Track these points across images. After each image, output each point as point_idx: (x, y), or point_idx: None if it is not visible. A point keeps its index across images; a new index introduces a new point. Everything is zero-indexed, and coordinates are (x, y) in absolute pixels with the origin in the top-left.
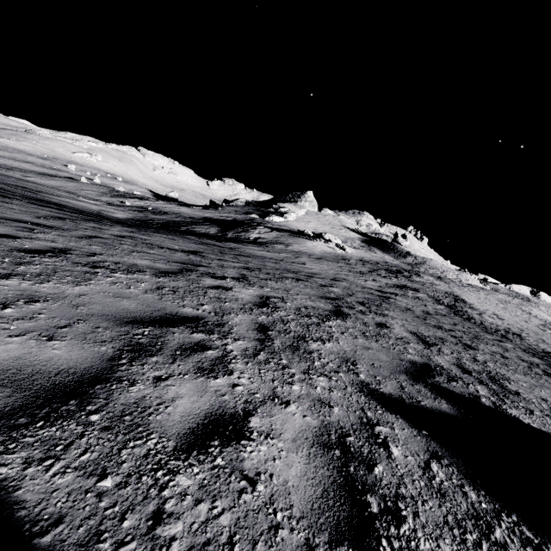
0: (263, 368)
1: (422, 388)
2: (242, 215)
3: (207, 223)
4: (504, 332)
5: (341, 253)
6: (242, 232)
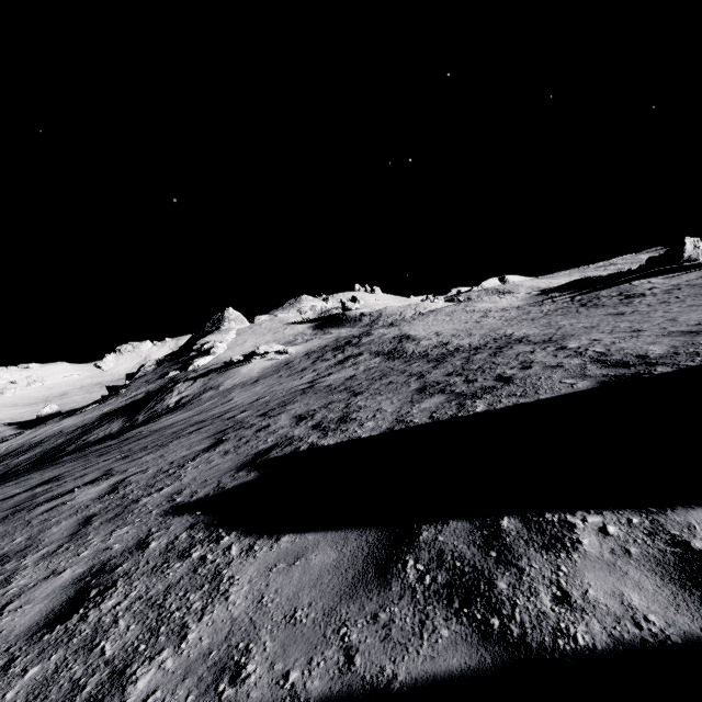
0: (57, 557)
1: (242, 473)
2: (157, 382)
3: (107, 420)
4: (430, 350)
5: (284, 359)
6: (156, 404)
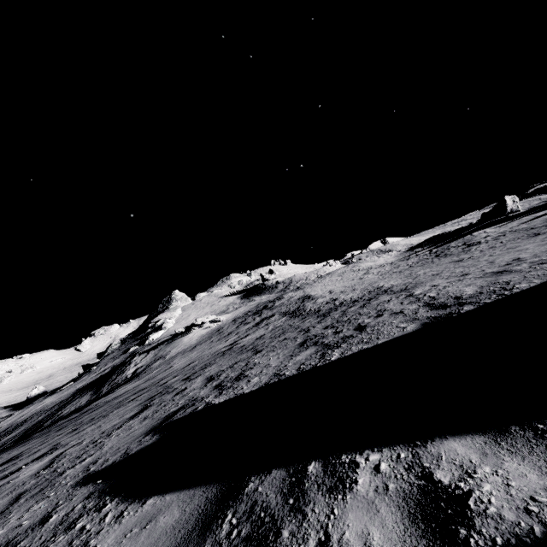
0: None
1: (147, 437)
2: (120, 357)
3: (78, 395)
4: (323, 306)
5: (217, 326)
6: (117, 377)
